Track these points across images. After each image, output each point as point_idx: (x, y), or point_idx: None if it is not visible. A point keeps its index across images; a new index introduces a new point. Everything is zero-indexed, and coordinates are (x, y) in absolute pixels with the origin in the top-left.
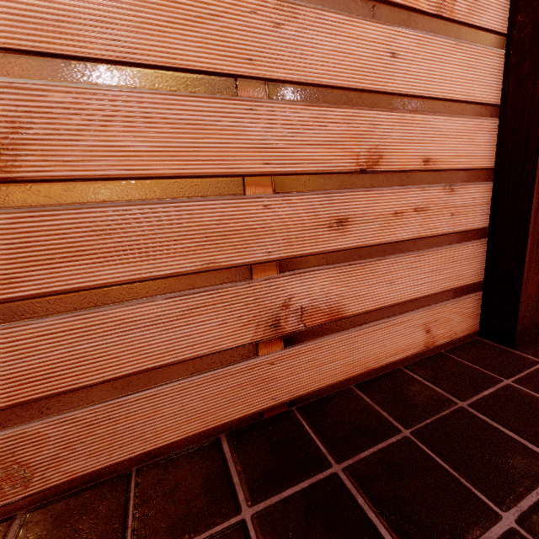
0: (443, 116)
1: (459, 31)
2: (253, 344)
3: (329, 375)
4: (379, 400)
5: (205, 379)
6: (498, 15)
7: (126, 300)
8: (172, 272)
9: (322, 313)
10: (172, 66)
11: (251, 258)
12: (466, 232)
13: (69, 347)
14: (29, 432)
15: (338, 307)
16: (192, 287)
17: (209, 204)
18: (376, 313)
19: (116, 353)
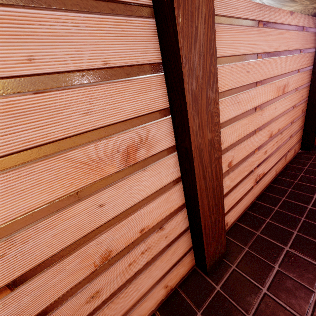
0: (146, 206)
1: (144, 164)
2: None
3: None
4: None
5: None
6: (167, 140)
7: None
8: None
9: None
10: None
11: None
12: (176, 237)
13: None
14: None
15: None
16: None
17: None
18: (133, 306)
19: None
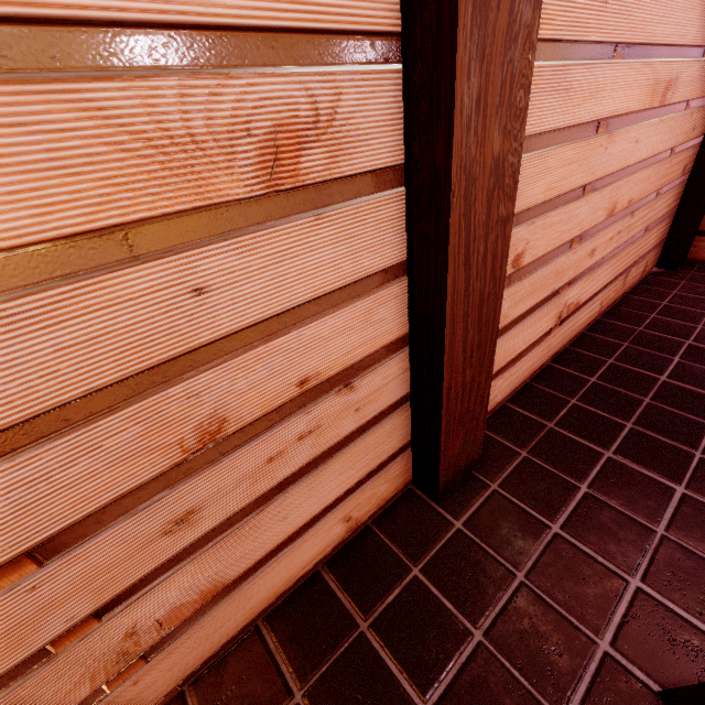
0: (317, 320)
1: (318, 198)
2: (97, 692)
3: (226, 633)
4: (284, 643)
5: None
6: (385, 142)
7: None
8: None
9: (192, 604)
10: None
11: (40, 642)
12: (380, 413)
13: None
14: None
15: (215, 583)
16: None
17: None
18: (274, 552)
19: None
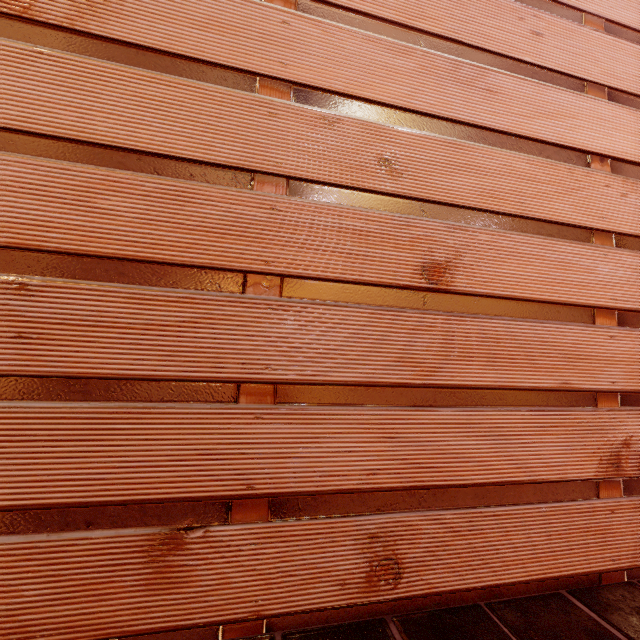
0: None
1: None
2: (596, 482)
3: None
4: None
5: (551, 510)
6: None
7: (499, 404)
8: (535, 385)
9: None
10: (552, 220)
11: (597, 384)
12: None
13: (454, 440)
14: (410, 521)
15: None
16: (549, 404)
17: (568, 328)
18: None
19: (485, 456)
